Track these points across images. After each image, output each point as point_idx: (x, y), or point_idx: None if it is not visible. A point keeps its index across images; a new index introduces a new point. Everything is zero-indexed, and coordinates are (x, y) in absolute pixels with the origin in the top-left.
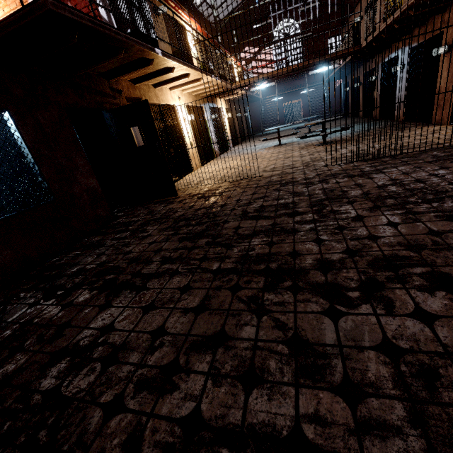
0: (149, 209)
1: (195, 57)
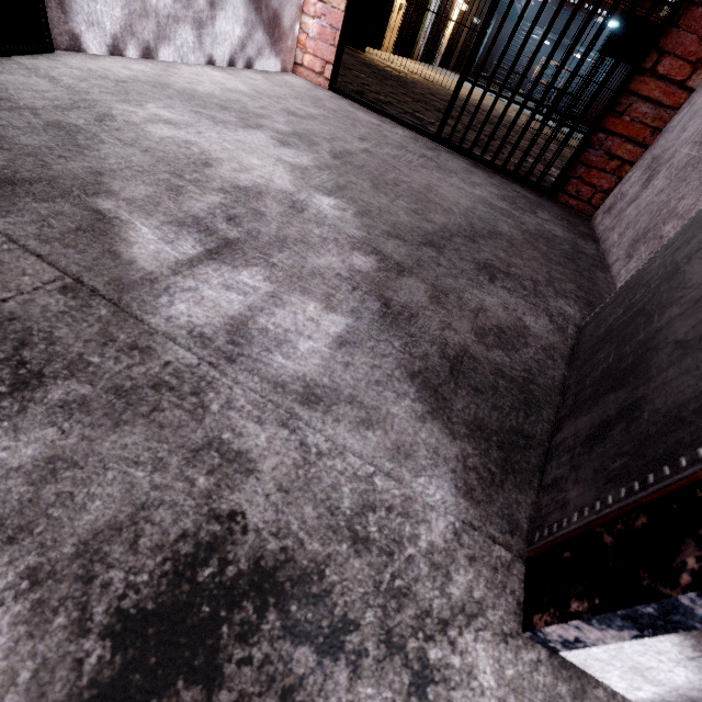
0: None
1: None
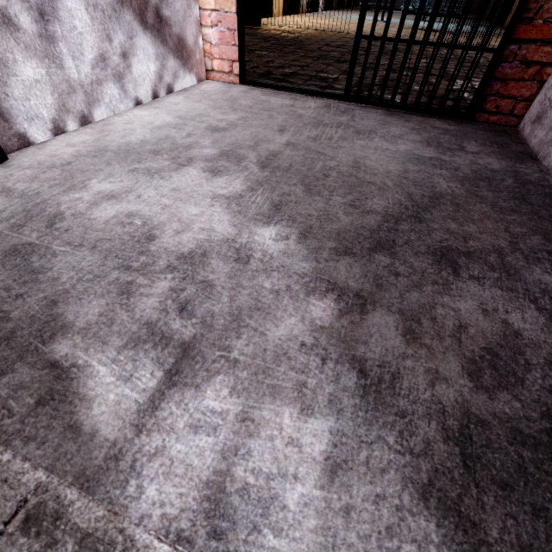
0: None
1: None
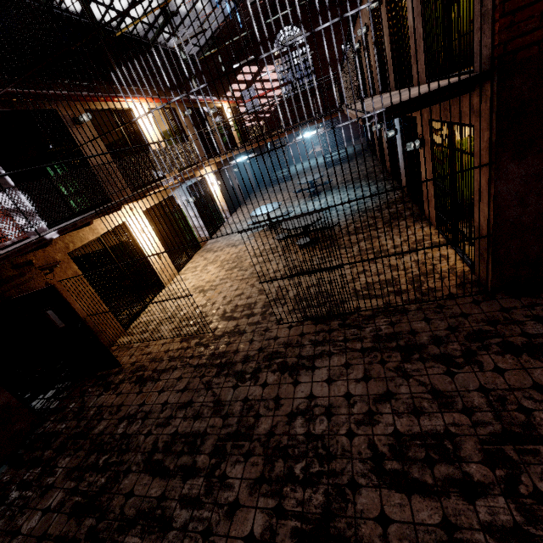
0: (83, 399)
1: (154, 138)
